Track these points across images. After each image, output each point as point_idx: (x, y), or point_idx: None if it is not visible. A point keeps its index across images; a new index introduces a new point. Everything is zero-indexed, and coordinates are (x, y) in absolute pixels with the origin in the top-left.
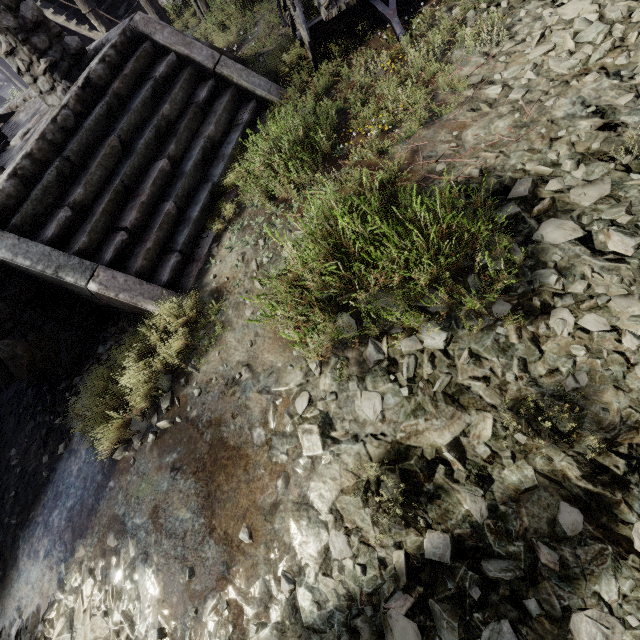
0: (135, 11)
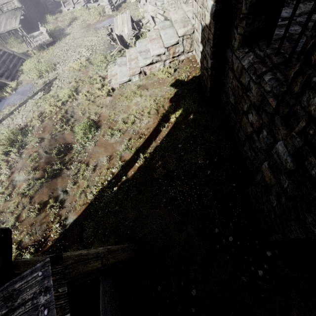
0: None
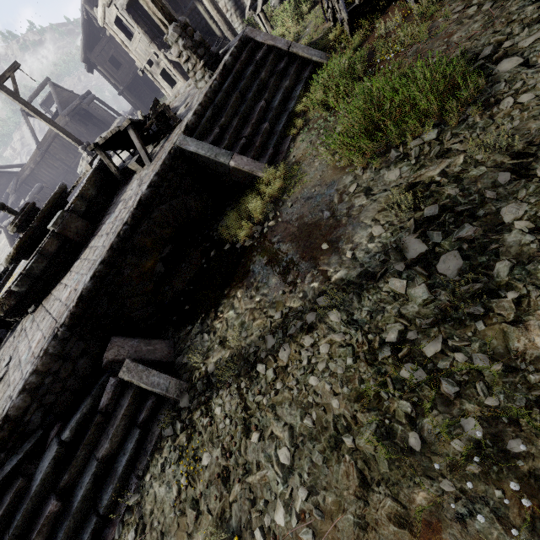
0: (221, 46)
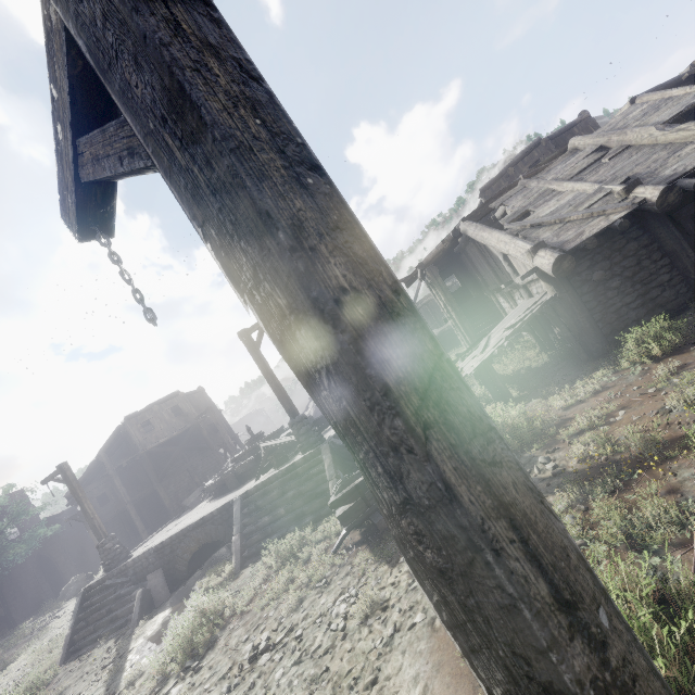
0: None
